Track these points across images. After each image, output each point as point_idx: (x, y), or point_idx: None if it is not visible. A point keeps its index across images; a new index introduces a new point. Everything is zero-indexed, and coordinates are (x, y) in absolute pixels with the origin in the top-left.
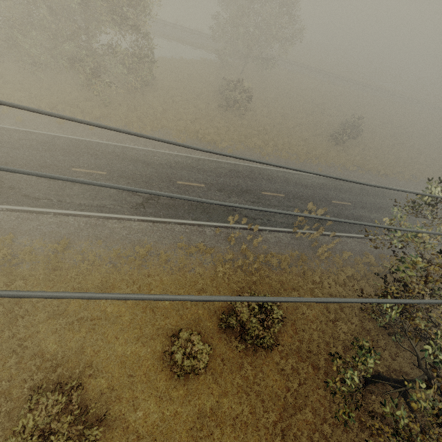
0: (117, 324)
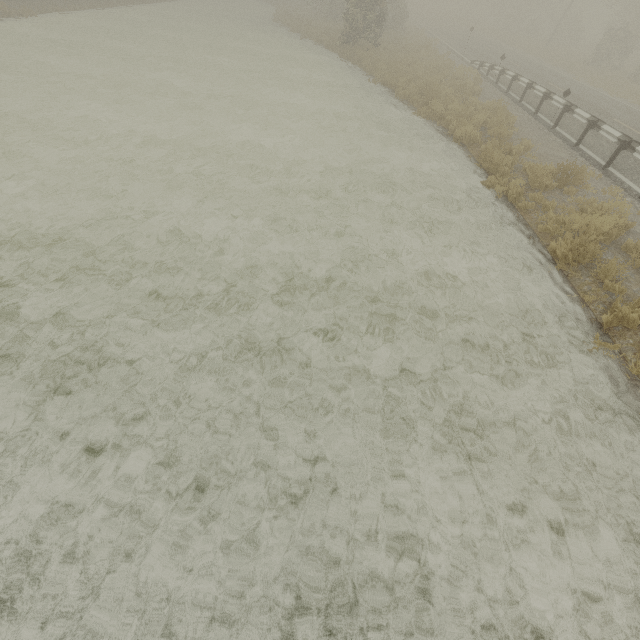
0: None
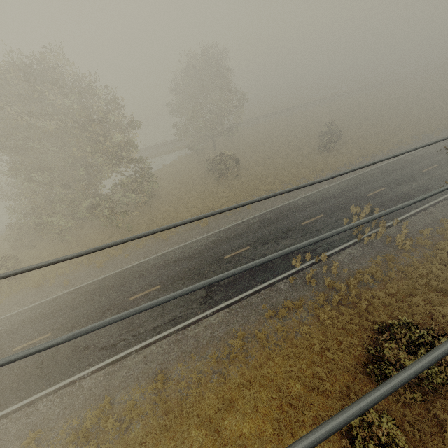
0: (265, 446)
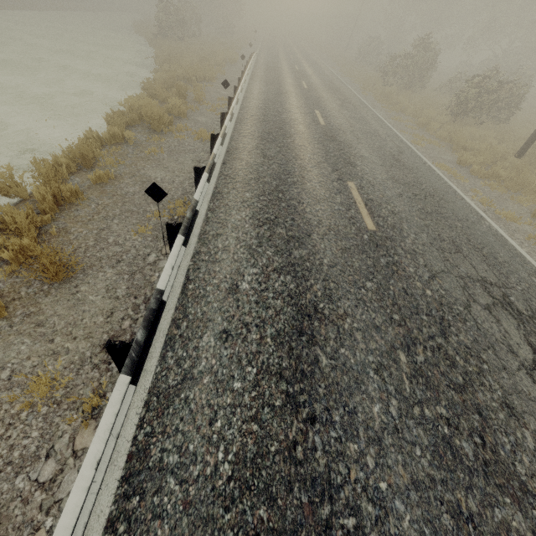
0: None
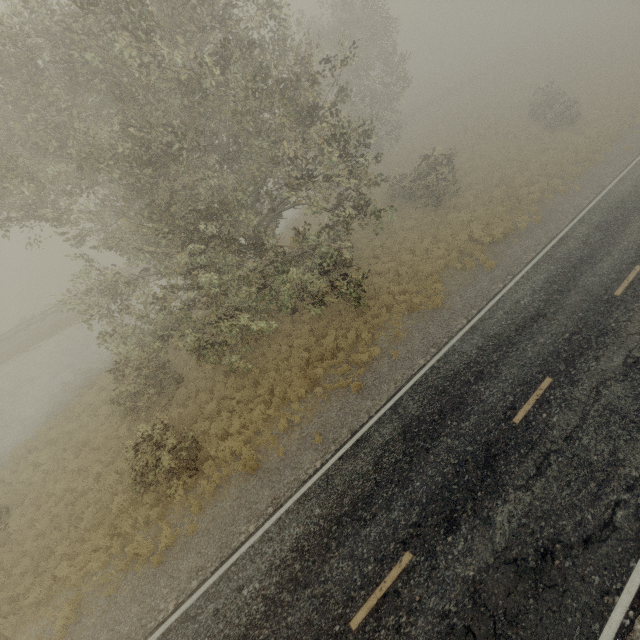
0: None
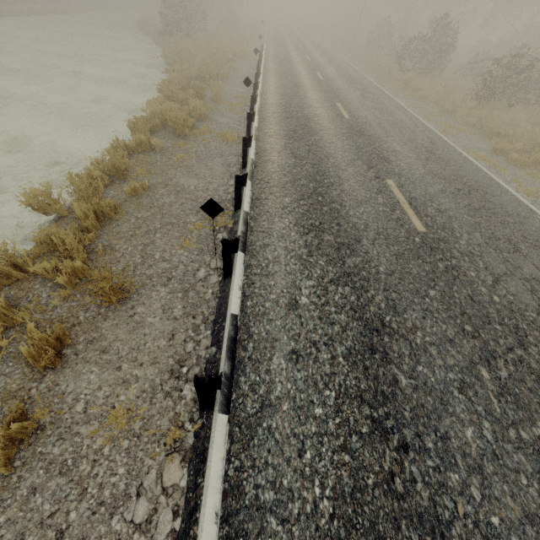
0: None
